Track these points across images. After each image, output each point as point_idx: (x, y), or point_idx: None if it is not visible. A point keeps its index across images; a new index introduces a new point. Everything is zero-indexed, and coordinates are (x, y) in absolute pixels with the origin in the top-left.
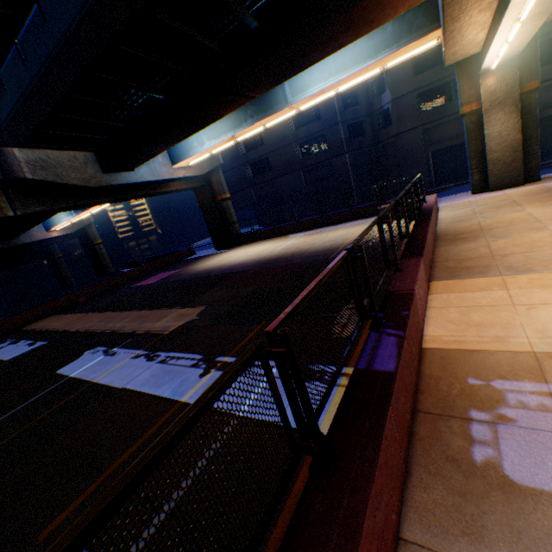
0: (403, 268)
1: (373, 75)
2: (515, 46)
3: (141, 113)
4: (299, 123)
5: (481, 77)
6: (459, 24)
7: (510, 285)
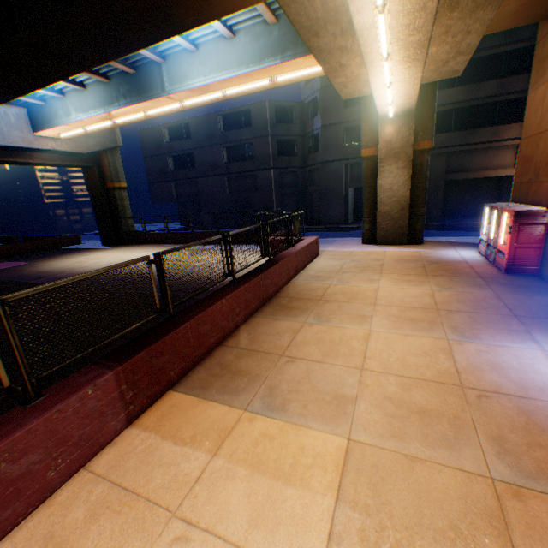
0: (48, 394)
1: (268, 87)
2: (404, 95)
3: None
4: (231, 125)
5: (381, 122)
6: (324, 42)
7: (231, 440)
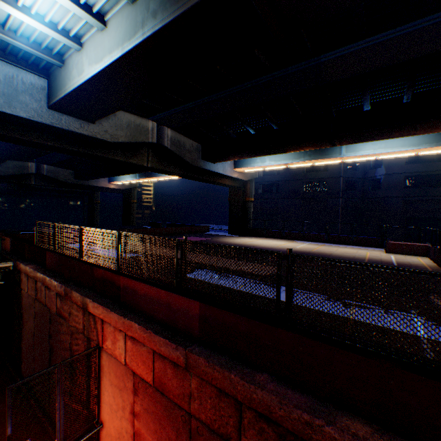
0: None
1: (405, 156)
2: None
3: (253, 132)
4: (310, 168)
5: None
6: None
7: None
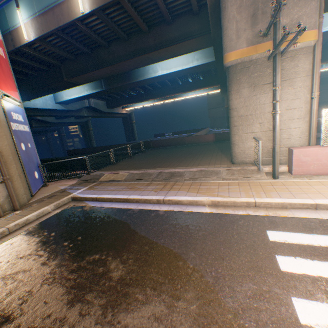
0: None
1: None
2: None
3: None
4: None
5: None
6: None
7: None
